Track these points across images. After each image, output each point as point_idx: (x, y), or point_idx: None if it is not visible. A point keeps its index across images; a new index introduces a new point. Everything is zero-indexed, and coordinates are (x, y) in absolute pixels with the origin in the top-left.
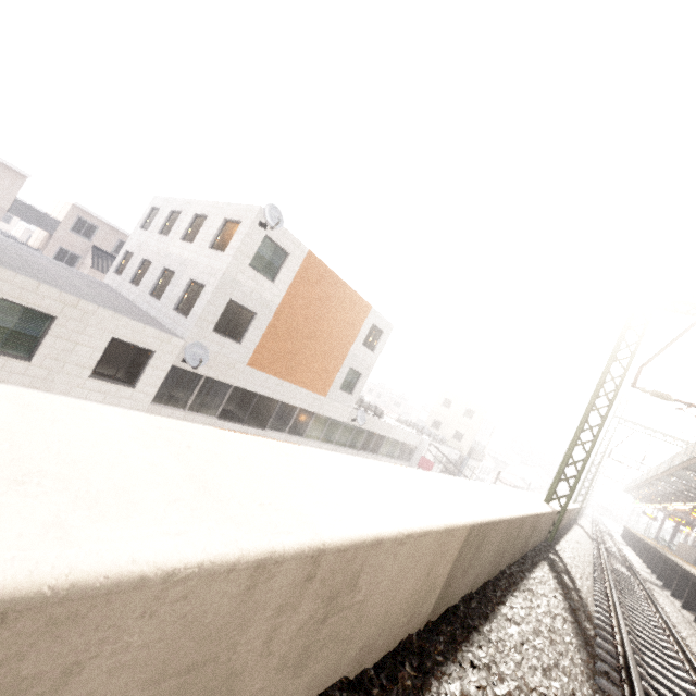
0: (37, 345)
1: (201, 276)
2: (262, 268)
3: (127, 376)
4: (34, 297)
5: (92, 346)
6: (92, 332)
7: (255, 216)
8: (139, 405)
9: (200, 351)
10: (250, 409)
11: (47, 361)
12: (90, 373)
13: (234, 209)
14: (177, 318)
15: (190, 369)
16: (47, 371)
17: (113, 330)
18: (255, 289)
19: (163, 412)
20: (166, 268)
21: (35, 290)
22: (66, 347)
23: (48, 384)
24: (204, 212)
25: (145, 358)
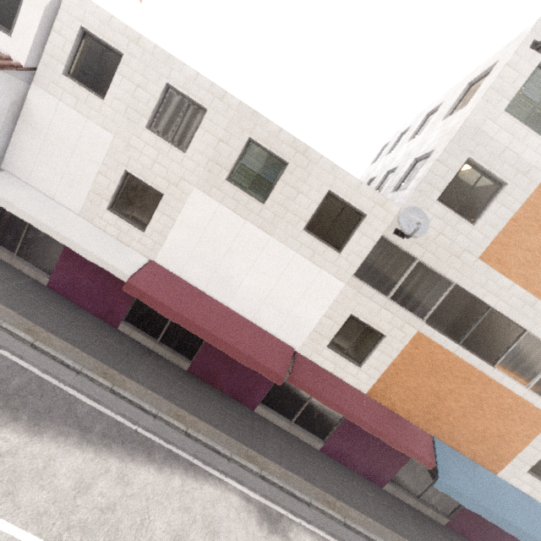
0: (271, 190)
1: (430, 146)
2: (525, 116)
3: (335, 239)
4: (275, 142)
5: (311, 197)
6: (313, 182)
7: (525, 35)
8: (341, 273)
9: (418, 219)
10: (474, 326)
11: (275, 206)
12: (305, 227)
13: (484, 64)
14: (395, 195)
15: (402, 245)
16: (273, 215)
17: (331, 182)
18: (508, 146)
19: (363, 291)
20: (389, 169)
21: (277, 136)
22: (291, 195)
23: (272, 228)
24: (439, 102)
25: (355, 222)
